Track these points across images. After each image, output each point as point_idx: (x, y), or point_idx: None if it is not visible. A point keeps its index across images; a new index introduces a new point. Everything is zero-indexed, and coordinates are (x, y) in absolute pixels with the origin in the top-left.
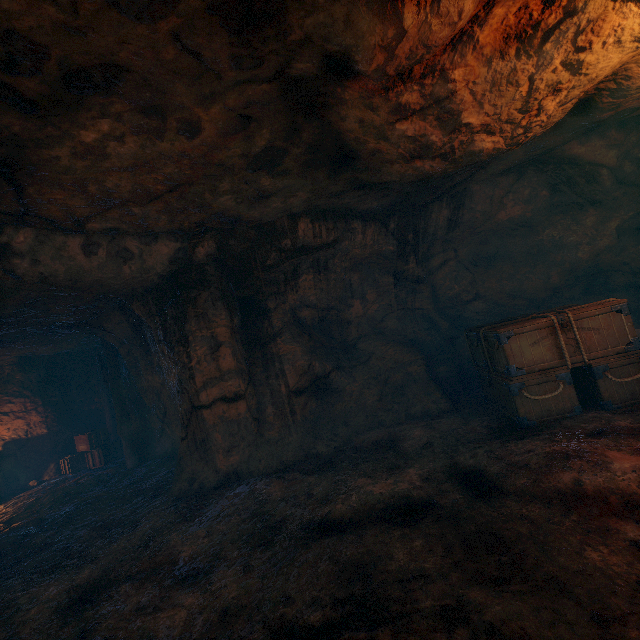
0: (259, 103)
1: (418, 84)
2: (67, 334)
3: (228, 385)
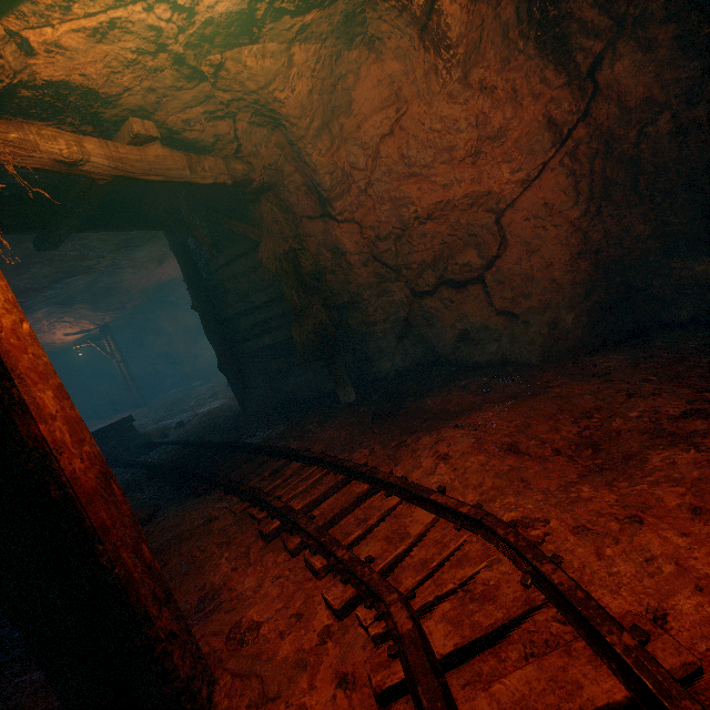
0: None
1: None
2: None
3: None
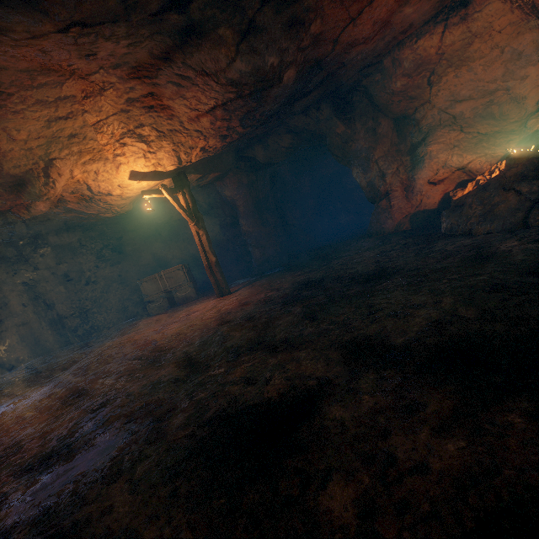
0: None
1: (57, 208)
2: None
3: (17, 319)
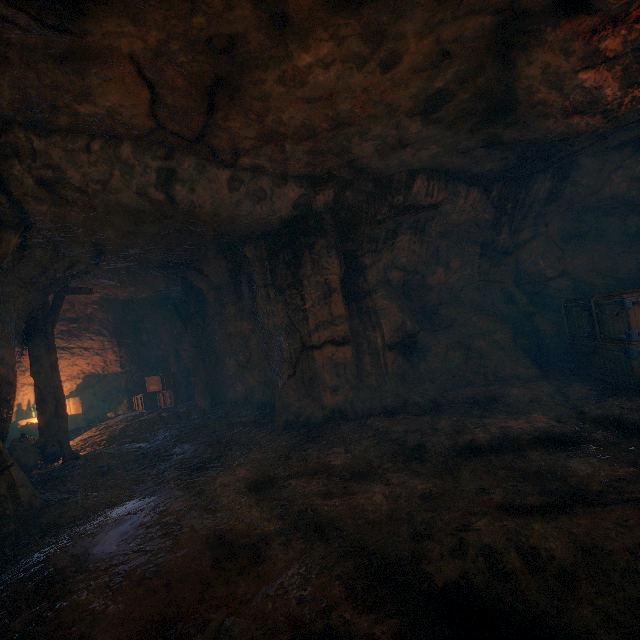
0: (467, 38)
1: (627, 28)
2: (158, 277)
3: (338, 329)
